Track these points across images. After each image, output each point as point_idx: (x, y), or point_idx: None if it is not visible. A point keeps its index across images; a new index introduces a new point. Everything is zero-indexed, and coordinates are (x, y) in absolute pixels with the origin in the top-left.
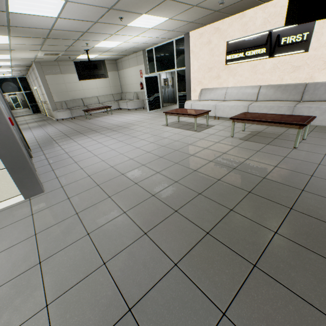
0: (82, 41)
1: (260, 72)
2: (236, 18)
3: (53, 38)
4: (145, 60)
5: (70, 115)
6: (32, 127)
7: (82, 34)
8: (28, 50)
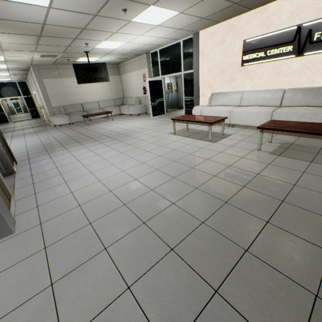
0: (81, 40)
1: (284, 74)
2: (255, 12)
3: (48, 36)
4: (149, 63)
5: (68, 121)
6: (27, 133)
7: (81, 31)
8: (22, 50)
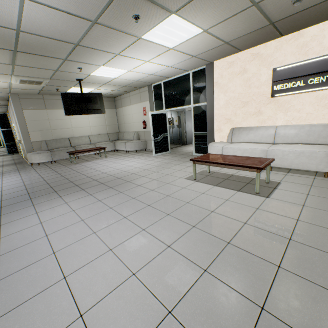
0: (72, 62)
1: None
2: (287, 39)
3: (27, 53)
4: (150, 96)
5: (49, 158)
6: None
7: (73, 49)
8: None
